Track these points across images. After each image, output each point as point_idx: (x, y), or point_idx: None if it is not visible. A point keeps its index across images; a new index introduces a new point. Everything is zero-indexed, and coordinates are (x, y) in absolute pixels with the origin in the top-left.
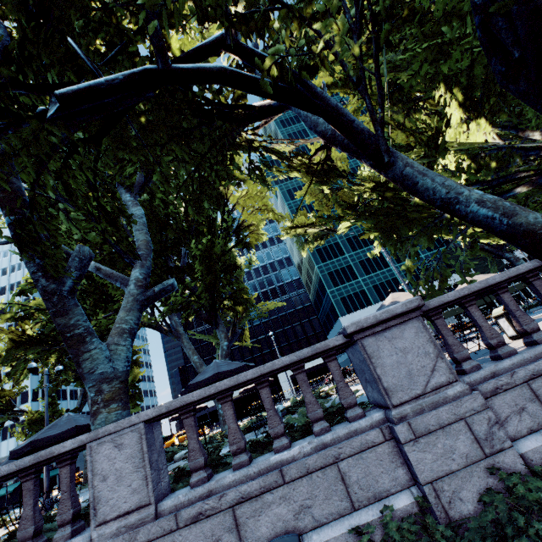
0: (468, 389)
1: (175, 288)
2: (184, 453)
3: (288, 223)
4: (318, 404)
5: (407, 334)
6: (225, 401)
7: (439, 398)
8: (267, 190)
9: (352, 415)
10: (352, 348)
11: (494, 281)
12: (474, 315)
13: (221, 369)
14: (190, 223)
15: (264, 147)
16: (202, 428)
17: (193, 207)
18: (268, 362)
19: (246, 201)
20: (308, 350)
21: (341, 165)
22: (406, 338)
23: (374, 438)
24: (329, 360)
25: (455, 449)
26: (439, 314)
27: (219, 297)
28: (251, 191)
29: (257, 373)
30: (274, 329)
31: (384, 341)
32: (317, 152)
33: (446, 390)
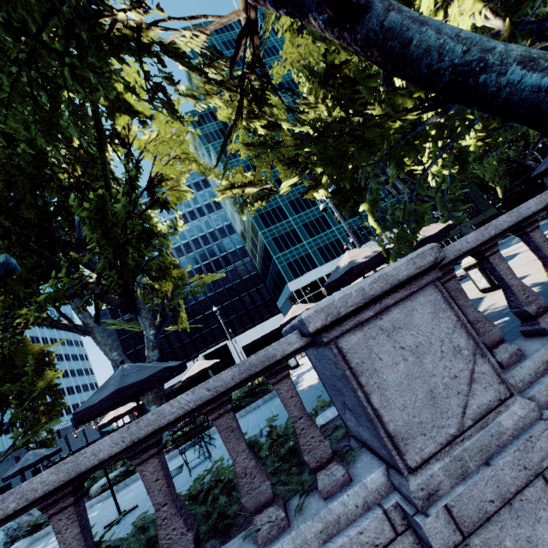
0: (535, 408)
1: (14, 270)
2: (101, 485)
3: (223, 184)
4: (260, 473)
5: (419, 318)
6: (59, 509)
7: (490, 438)
8: (184, 131)
9: (327, 484)
10: (317, 351)
11: (529, 211)
12: (499, 269)
13: (126, 382)
14: (79, 178)
15: (159, 42)
16: (104, 470)
17: (44, 134)
18: (218, 336)
19: (156, 145)
20: (233, 371)
21: (278, 112)
22: (419, 325)
23: (376, 535)
24: (277, 380)
25: (536, 543)
26: (450, 273)
27: (132, 276)
28: (163, 132)
29: (122, 440)
30: (222, 302)
31: (380, 337)
32: (238, 40)
33: (499, 418)
